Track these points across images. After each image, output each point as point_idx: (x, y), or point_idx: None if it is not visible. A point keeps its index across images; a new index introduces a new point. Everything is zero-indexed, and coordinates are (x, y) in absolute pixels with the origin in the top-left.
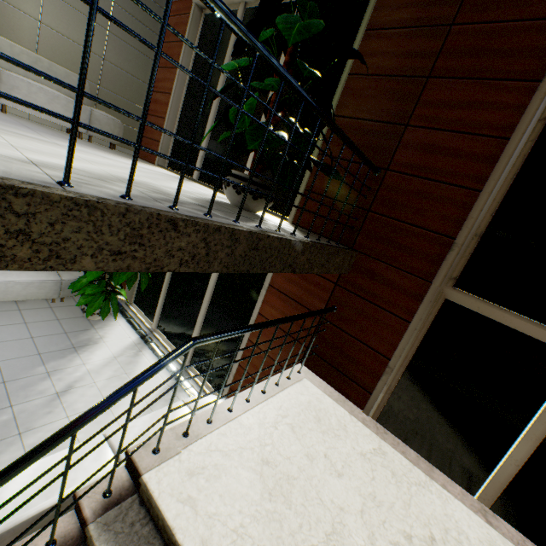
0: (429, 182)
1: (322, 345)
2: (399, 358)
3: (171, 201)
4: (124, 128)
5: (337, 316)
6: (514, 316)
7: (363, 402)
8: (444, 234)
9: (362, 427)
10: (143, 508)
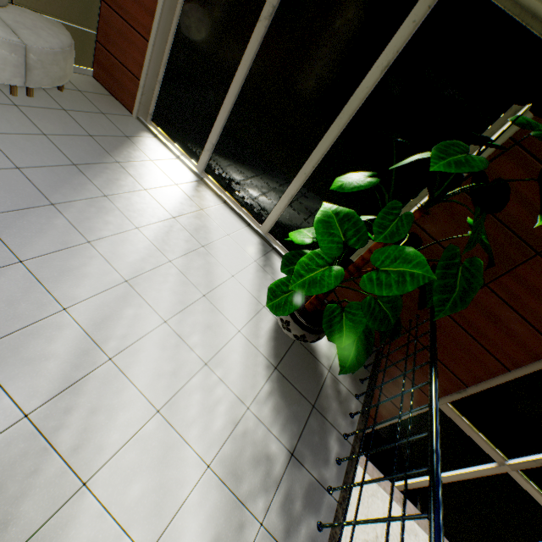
0: (474, 342)
1: None
2: (384, 425)
3: (289, 519)
4: (67, 29)
5: None
6: (475, 432)
7: None
8: (461, 380)
9: None
10: None
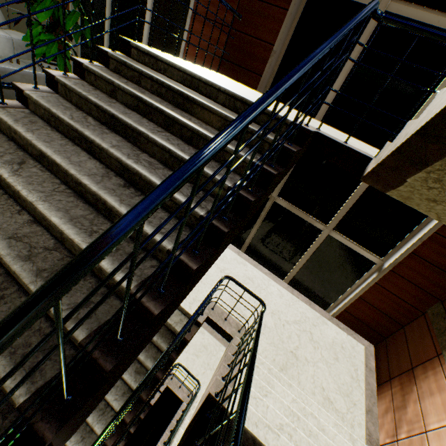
0: None
1: (232, 53)
2: (280, 42)
3: None
4: None
5: (242, 23)
6: None
7: (257, 85)
8: None
9: (255, 91)
10: (135, 61)
